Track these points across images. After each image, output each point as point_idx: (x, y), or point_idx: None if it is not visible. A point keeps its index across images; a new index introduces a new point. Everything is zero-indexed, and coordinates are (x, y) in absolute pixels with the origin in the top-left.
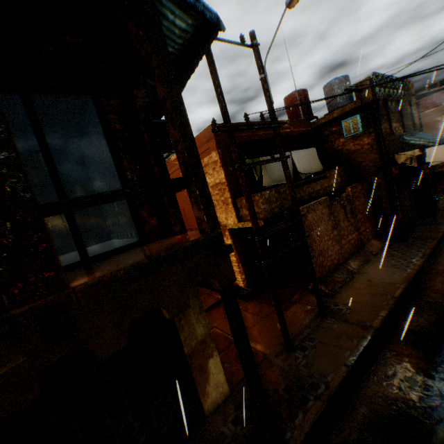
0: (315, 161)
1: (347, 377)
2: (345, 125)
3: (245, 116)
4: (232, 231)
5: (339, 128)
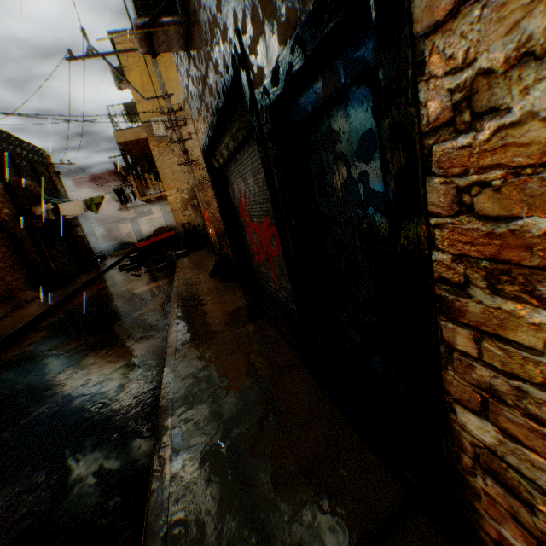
0: None
1: None
2: None
3: None
4: None
5: None
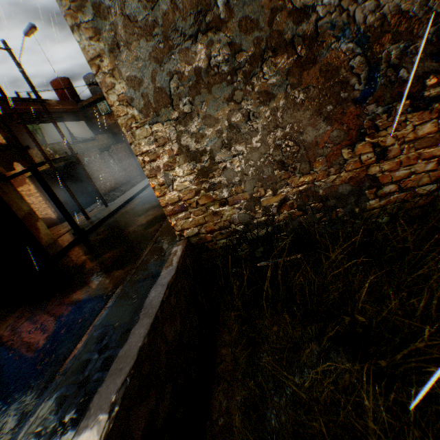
0: (87, 130)
1: (113, 212)
2: (100, 107)
3: (17, 93)
4: (32, 179)
5: (99, 109)
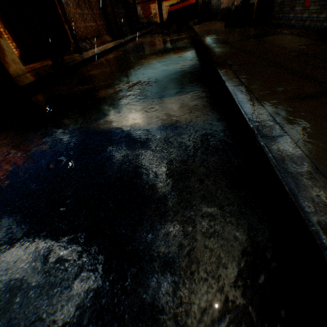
0: None
1: (93, 57)
2: None
3: None
4: None
5: None
